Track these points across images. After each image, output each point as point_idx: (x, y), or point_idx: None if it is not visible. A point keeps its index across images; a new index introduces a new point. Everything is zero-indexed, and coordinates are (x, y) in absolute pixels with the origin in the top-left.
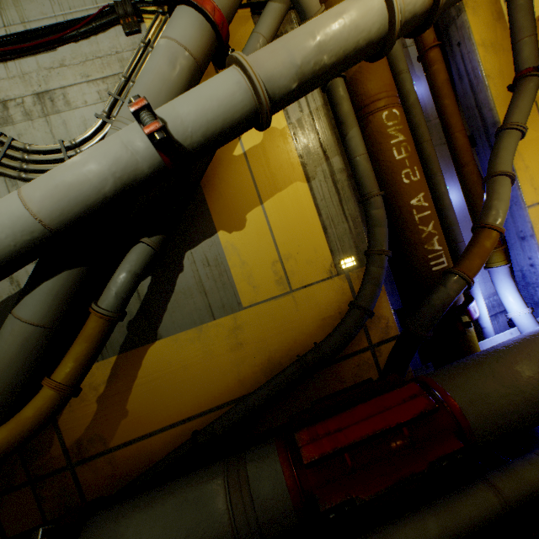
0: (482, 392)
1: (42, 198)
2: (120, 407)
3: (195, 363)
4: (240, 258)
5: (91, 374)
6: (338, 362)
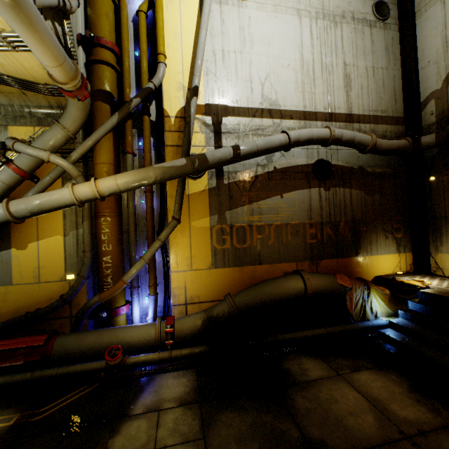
0: (67, 343)
1: None
2: None
3: None
4: (19, 262)
5: None
6: (52, 320)
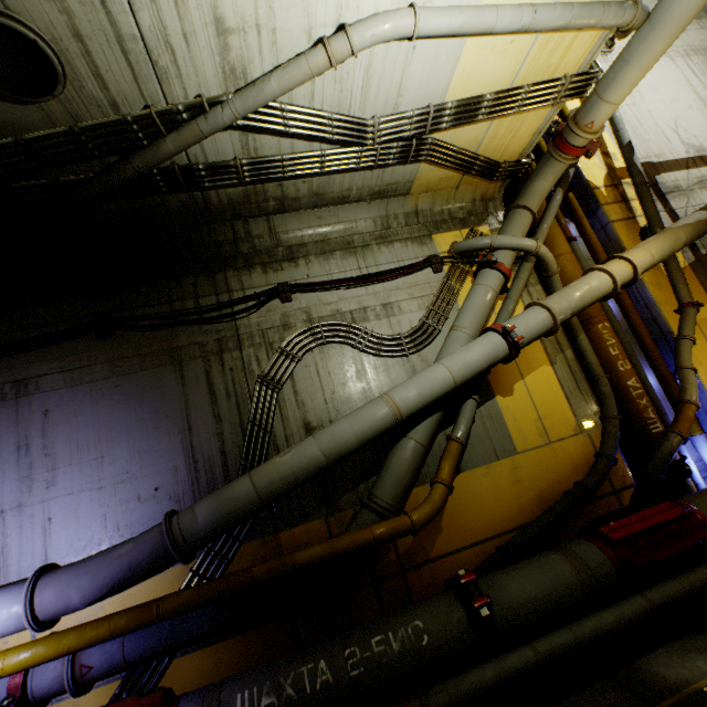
0: None
1: (458, 369)
2: (436, 524)
3: (487, 493)
4: (512, 416)
5: (416, 495)
6: (592, 502)
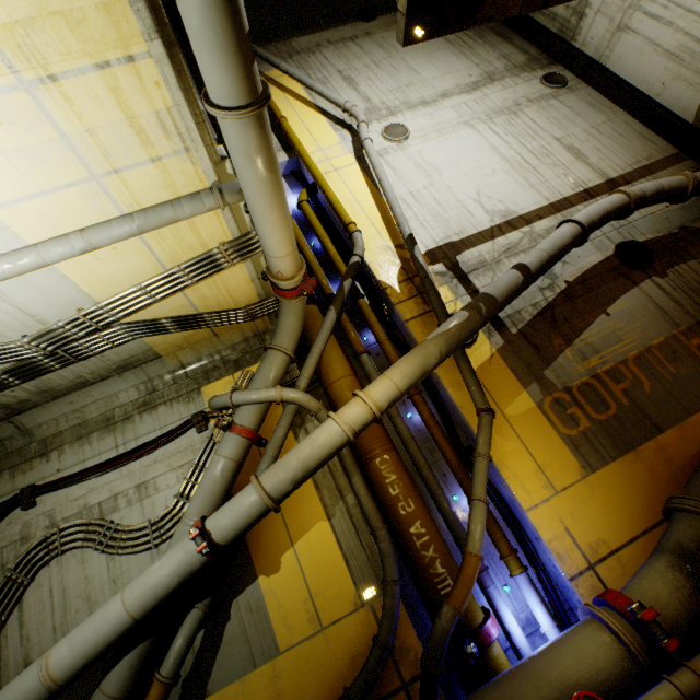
0: None
1: (135, 599)
2: None
3: None
4: (277, 600)
5: None
6: None
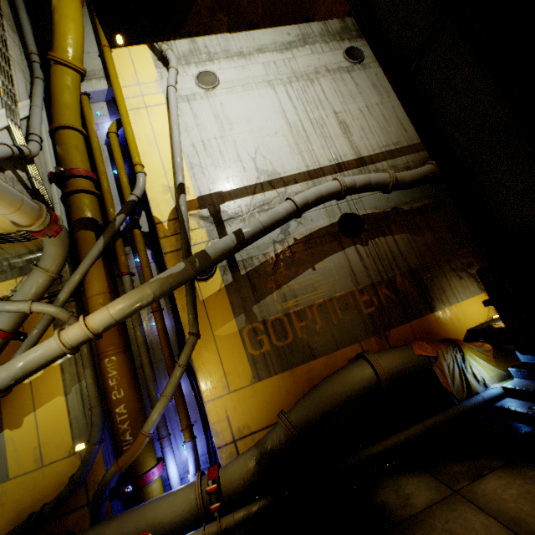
0: None
1: None
2: None
3: None
4: (15, 446)
5: None
6: (66, 515)
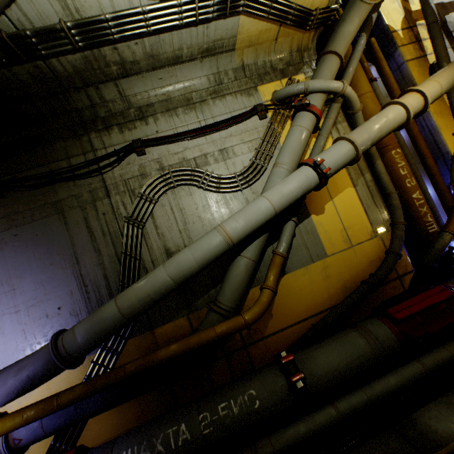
0: None
1: (277, 200)
2: (268, 312)
3: (305, 287)
4: (323, 229)
5: (252, 294)
6: (382, 286)
